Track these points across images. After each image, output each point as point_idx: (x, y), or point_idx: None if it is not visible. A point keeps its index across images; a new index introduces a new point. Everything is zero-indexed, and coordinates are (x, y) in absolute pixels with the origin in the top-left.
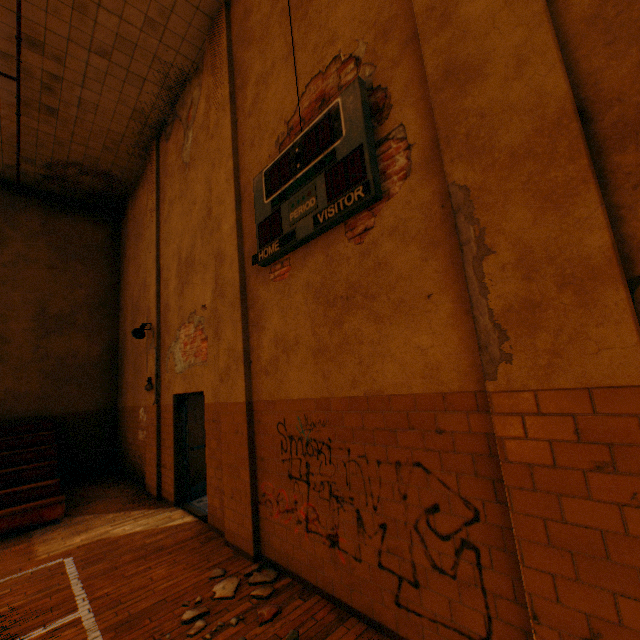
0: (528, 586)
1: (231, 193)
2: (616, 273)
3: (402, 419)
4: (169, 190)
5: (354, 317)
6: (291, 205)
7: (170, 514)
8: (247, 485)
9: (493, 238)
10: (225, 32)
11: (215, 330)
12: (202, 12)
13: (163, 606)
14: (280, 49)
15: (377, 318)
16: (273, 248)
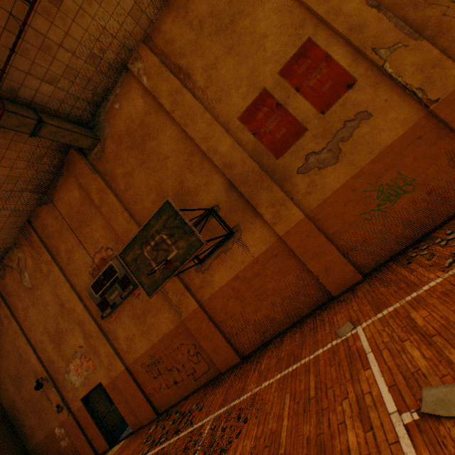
0: (206, 350)
1: (75, 296)
2: (186, 290)
3: (173, 336)
4: (19, 303)
5: (148, 318)
6: (109, 294)
7: (112, 451)
8: (142, 396)
9: (167, 289)
10: (35, 233)
11: (94, 352)
12: (15, 227)
13: (135, 450)
14: (74, 242)
15: (154, 315)
16: (109, 310)
